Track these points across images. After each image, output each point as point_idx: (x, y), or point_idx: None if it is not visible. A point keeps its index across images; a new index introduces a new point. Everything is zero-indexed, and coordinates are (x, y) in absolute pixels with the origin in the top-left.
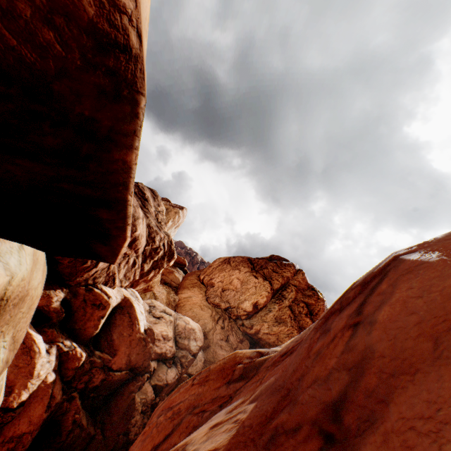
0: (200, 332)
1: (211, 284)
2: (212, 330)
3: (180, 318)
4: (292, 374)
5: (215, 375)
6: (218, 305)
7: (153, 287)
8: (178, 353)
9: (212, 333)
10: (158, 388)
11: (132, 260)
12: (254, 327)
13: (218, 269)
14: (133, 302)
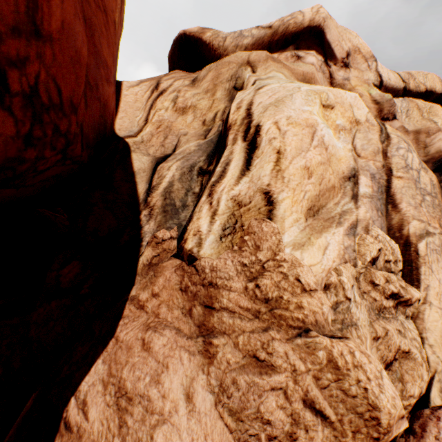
0: None
1: None
2: None
3: None
4: None
5: None
6: None
7: None
8: None
9: None
10: None
11: None
12: None
13: None
14: None
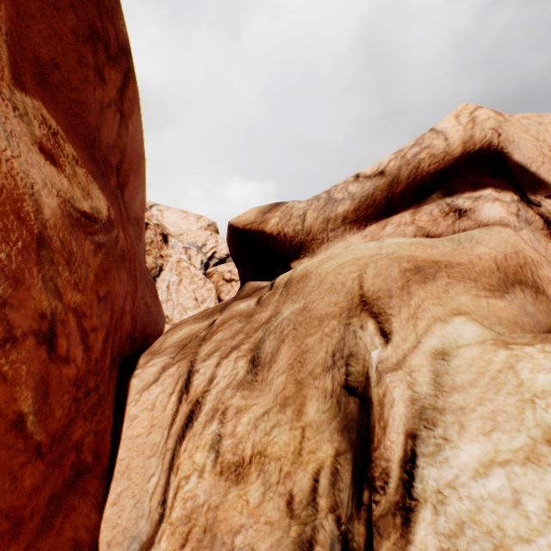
0: None
1: None
2: None
3: None
4: (63, 81)
5: None
6: None
7: None
8: None
9: None
10: None
11: None
12: None
13: None
14: None
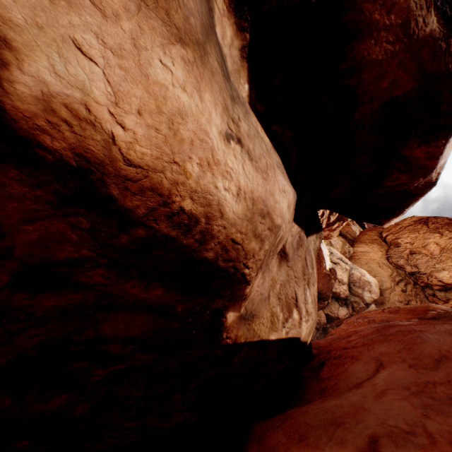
0: (376, 286)
1: (394, 243)
2: (389, 290)
3: (355, 269)
4: None
5: (405, 311)
6: (401, 267)
7: (332, 236)
8: (350, 297)
9: (388, 292)
10: (329, 318)
11: (321, 211)
12: (451, 302)
13: (408, 229)
14: (320, 245)
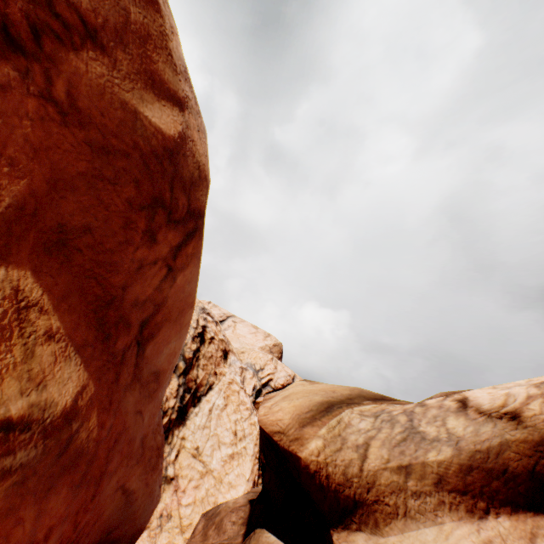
0: None
1: None
2: None
3: None
4: (92, 243)
5: None
6: None
7: None
8: None
9: None
10: None
11: None
12: None
13: None
14: None
